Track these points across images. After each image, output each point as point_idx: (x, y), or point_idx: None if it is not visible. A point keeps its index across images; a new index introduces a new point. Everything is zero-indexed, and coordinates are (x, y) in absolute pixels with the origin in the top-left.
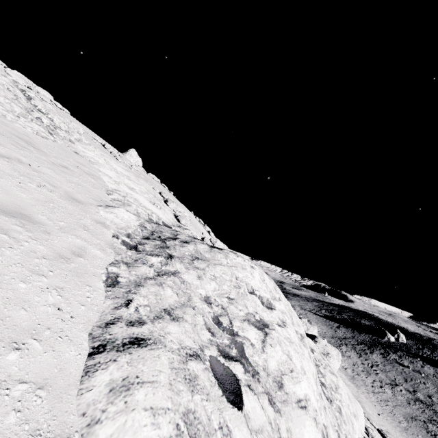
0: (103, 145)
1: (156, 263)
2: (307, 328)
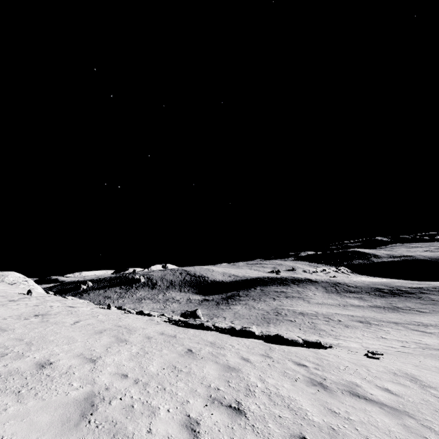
0: None
1: None
2: None
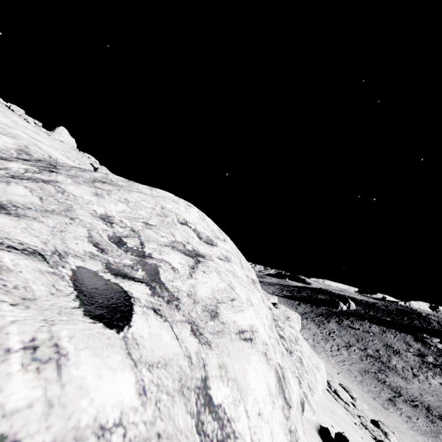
0: (9, 107)
1: (16, 168)
2: (268, 298)
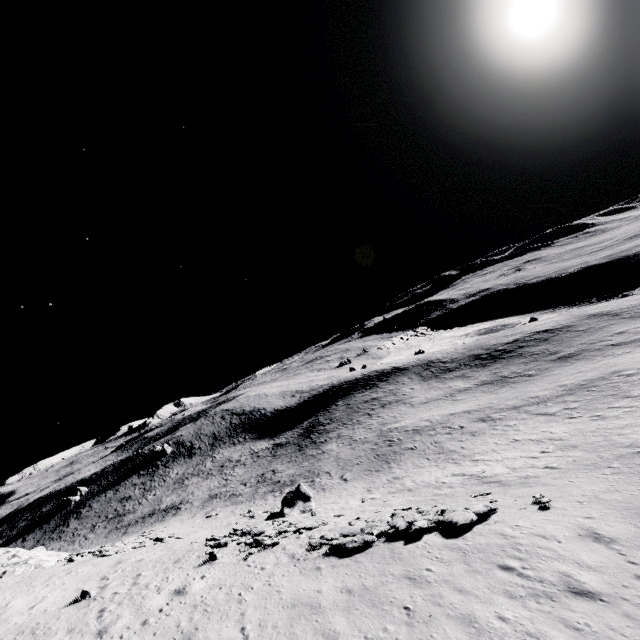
0: None
1: None
2: None
